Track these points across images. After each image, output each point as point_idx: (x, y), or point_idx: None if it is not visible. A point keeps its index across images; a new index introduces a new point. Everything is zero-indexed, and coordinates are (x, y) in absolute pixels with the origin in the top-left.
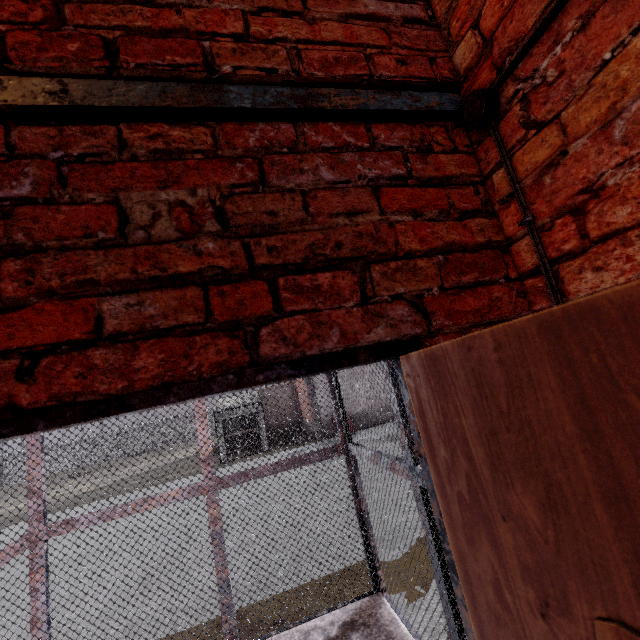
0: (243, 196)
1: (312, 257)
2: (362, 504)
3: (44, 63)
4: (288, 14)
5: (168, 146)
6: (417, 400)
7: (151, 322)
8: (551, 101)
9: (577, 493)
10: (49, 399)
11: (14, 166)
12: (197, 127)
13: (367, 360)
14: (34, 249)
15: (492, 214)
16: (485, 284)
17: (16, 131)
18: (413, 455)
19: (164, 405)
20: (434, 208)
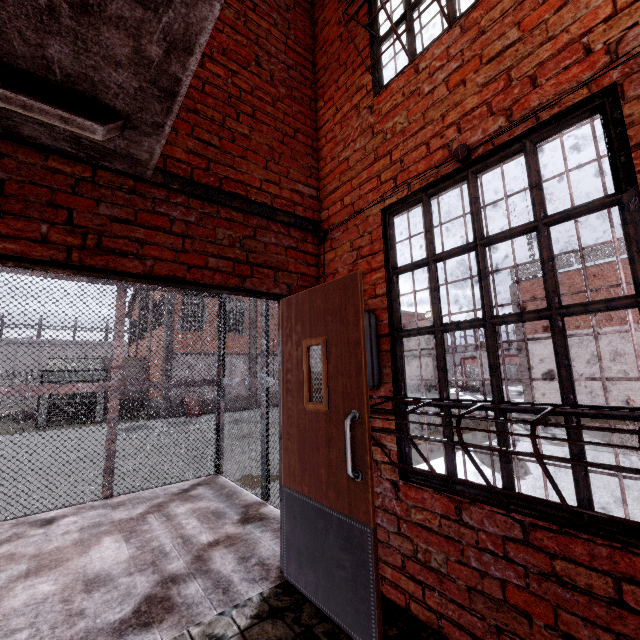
0: (248, 239)
1: (264, 263)
2: (221, 418)
3: (203, 182)
4: (274, 183)
5: (230, 216)
6: (282, 312)
7: (219, 268)
8: (336, 244)
9: (306, 320)
10: (193, 279)
11: (189, 210)
12: (239, 213)
13: (272, 296)
14: (192, 237)
15: (318, 267)
16: (310, 287)
17: (190, 199)
18: (267, 371)
19: (218, 290)
20: (302, 260)
